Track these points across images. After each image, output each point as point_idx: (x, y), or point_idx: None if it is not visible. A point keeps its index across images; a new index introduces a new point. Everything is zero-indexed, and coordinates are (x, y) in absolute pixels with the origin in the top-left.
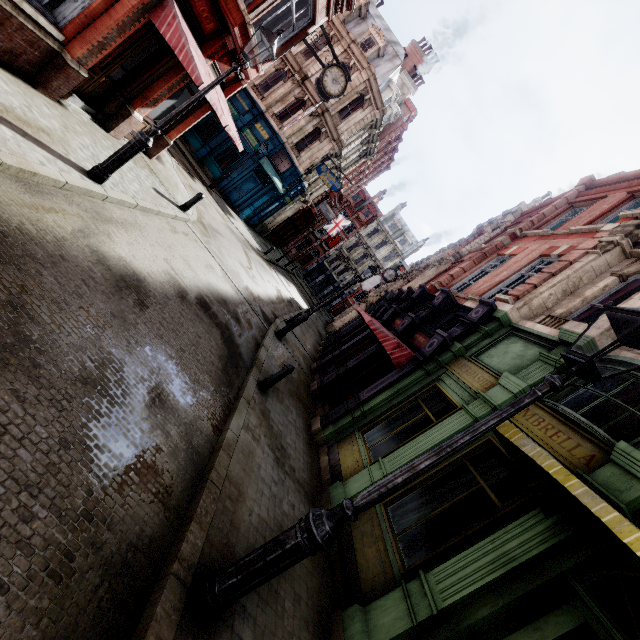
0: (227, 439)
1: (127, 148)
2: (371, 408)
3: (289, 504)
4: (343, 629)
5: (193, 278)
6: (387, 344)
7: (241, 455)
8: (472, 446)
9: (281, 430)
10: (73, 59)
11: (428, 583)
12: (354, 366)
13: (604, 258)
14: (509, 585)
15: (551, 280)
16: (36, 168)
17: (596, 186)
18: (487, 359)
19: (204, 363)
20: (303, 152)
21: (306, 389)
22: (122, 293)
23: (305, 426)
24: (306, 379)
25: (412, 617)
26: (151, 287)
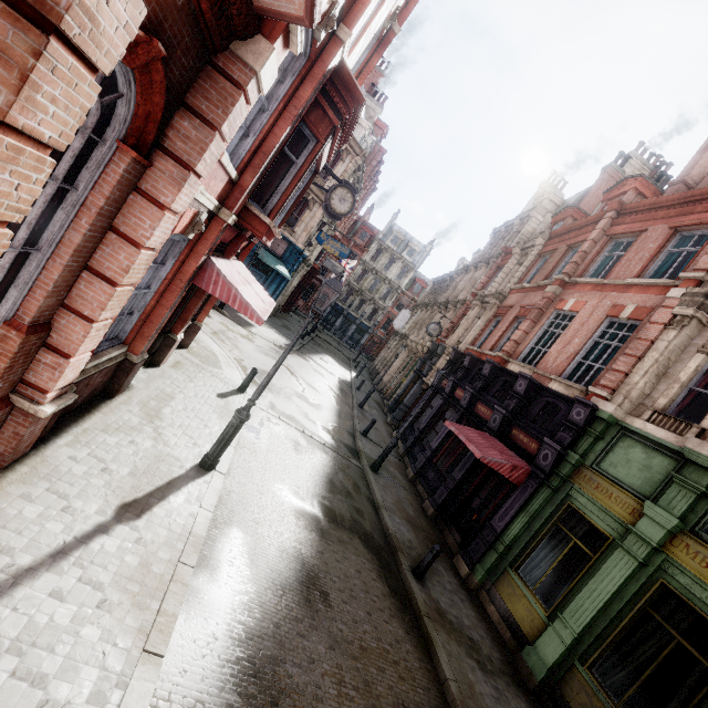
0: (457, 697)
1: (232, 431)
2: (512, 539)
3: None
4: None
5: (305, 487)
6: (503, 470)
7: (470, 702)
8: (649, 592)
9: (456, 615)
10: (137, 356)
11: None
12: (462, 477)
13: (684, 334)
14: None
15: (640, 366)
16: (199, 533)
17: (629, 212)
18: (611, 469)
19: (382, 606)
20: (296, 227)
21: (425, 517)
22: (313, 605)
23: (456, 577)
24: (416, 501)
25: None
26: (310, 558)
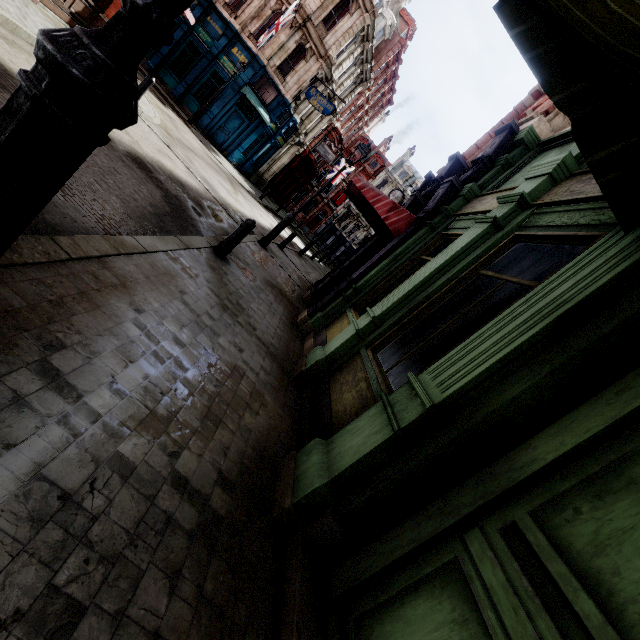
0: (120, 238)
1: None
2: (365, 283)
3: (233, 344)
4: (294, 468)
5: (130, 142)
6: (379, 206)
7: (147, 266)
8: (490, 252)
9: (242, 295)
10: None
11: (421, 383)
12: (350, 264)
13: None
14: (560, 344)
15: None
16: None
17: None
18: (509, 185)
19: (116, 190)
20: (288, 76)
21: (297, 295)
22: None
23: (287, 314)
24: (299, 290)
25: (392, 423)
26: None
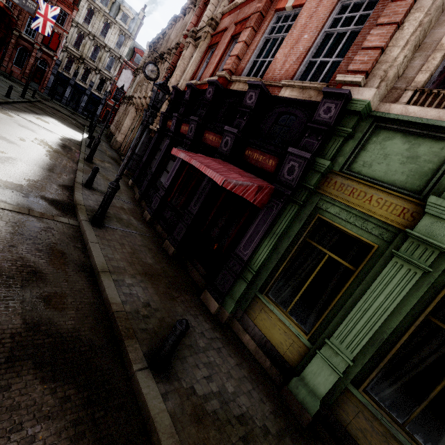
0: None
1: None
2: (260, 265)
3: None
4: None
5: None
6: (248, 194)
7: None
8: (434, 301)
9: (217, 390)
10: None
11: None
12: (198, 210)
13: None
14: None
15: (400, 35)
16: None
17: None
18: (366, 170)
19: None
20: None
21: (166, 259)
22: None
23: (207, 319)
24: (156, 243)
25: None
26: None
